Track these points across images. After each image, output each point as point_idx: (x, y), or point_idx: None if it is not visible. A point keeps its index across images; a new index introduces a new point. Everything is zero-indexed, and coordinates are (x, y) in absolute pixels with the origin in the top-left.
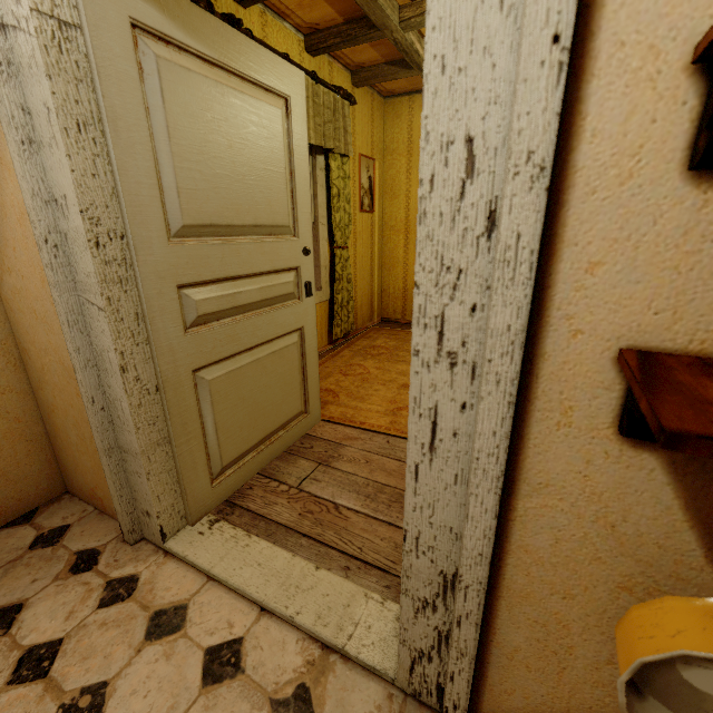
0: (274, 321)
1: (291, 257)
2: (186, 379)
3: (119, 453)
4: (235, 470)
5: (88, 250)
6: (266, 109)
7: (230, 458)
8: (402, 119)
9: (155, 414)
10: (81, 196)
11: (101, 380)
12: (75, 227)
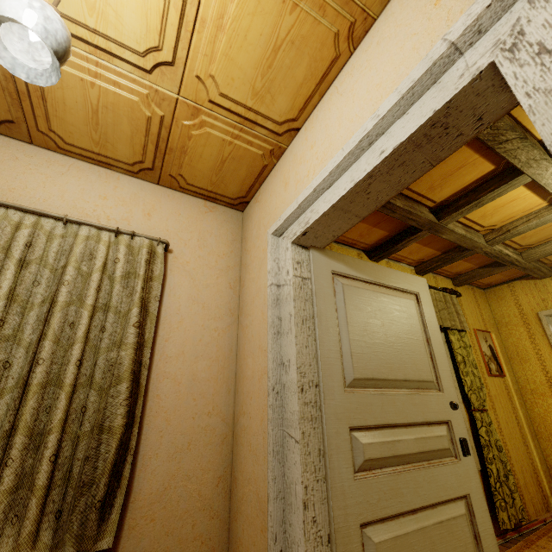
0: (434, 479)
1: (439, 410)
2: (354, 533)
3: None
4: None
5: (296, 393)
6: (404, 301)
7: None
8: (506, 300)
9: None
10: (298, 359)
11: (285, 515)
12: (291, 379)
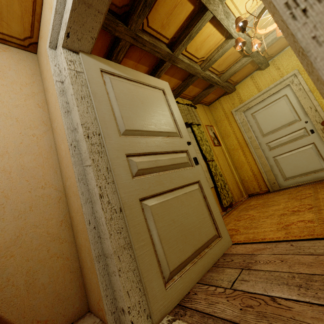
0: (181, 176)
1: (181, 146)
2: (136, 203)
3: (104, 260)
4: (180, 276)
5: (84, 139)
6: (155, 92)
7: (174, 264)
8: (218, 108)
9: (120, 226)
10: (82, 119)
11: (94, 210)
12: (80, 134)
